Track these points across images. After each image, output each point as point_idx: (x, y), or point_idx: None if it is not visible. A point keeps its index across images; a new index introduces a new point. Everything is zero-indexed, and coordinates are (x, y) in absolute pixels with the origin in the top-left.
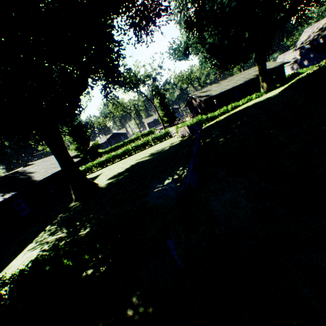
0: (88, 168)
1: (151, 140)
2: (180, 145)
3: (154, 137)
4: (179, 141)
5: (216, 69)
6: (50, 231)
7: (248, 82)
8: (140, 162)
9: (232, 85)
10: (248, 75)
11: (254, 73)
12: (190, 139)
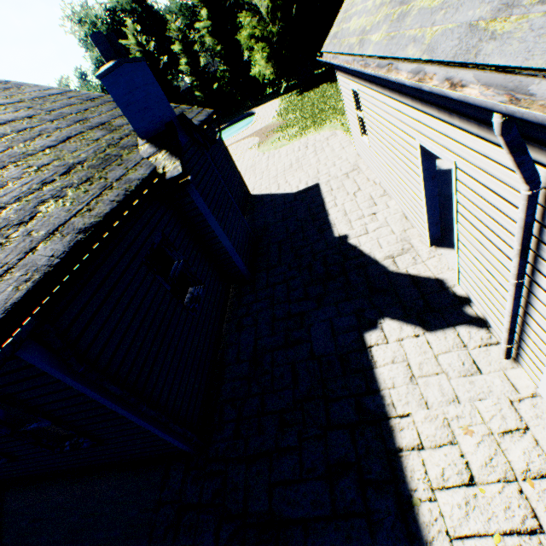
0: None
1: None
2: None
3: None
4: None
5: None
6: None
7: None
8: None
9: None
10: None
11: None
12: None
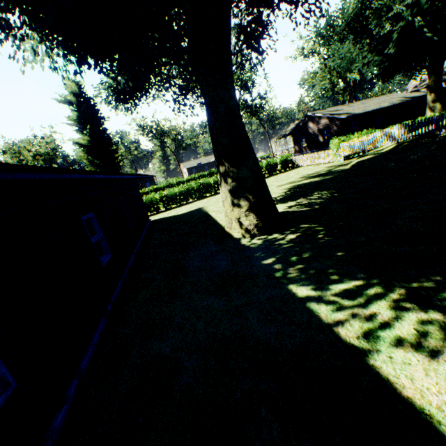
0: (151, 202)
1: (263, 167)
2: (426, 146)
3: (270, 163)
4: (367, 156)
5: (380, 68)
6: (372, 296)
7: (392, 108)
8: (310, 183)
9: (375, 106)
10: (387, 100)
11: (396, 99)
12: (444, 136)
